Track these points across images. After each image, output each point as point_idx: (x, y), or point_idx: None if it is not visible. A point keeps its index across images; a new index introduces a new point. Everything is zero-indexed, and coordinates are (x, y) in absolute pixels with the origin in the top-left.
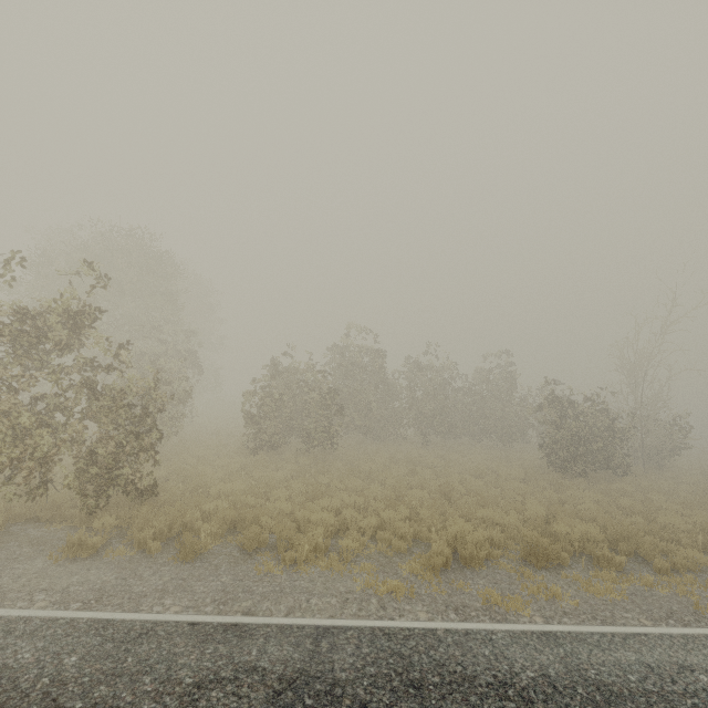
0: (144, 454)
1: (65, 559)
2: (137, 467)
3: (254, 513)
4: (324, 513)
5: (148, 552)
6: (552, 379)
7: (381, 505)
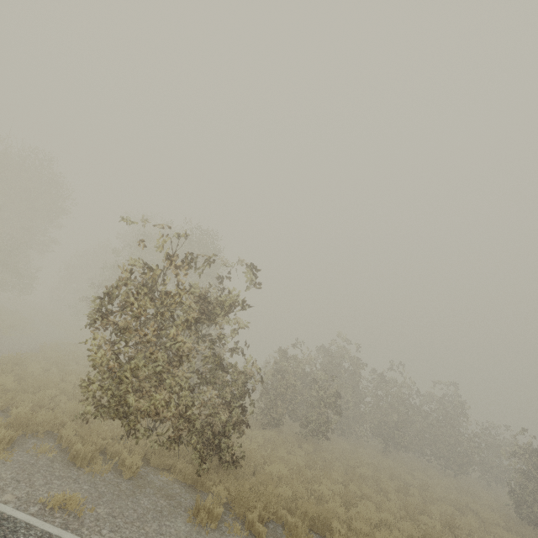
0: (241, 427)
1: (198, 525)
2: (225, 434)
3: (324, 514)
4: (385, 534)
5: (257, 537)
6: (523, 430)
7: (415, 532)
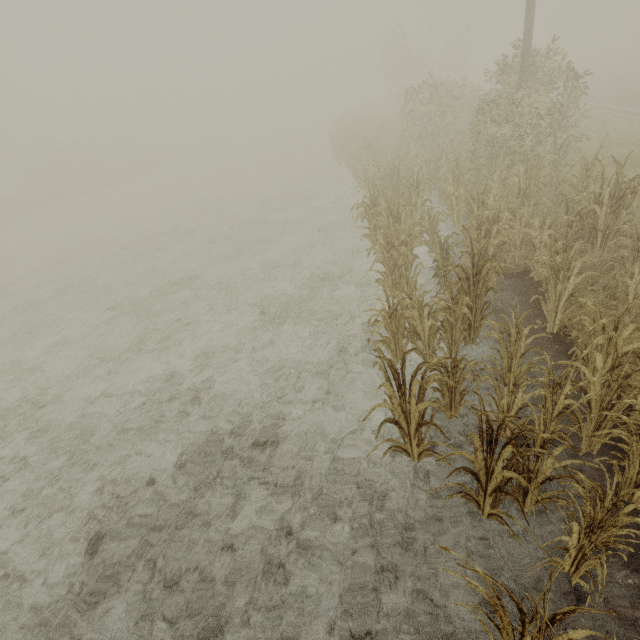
0: None
1: None
2: None
3: None
4: None
5: None
6: None
7: None
